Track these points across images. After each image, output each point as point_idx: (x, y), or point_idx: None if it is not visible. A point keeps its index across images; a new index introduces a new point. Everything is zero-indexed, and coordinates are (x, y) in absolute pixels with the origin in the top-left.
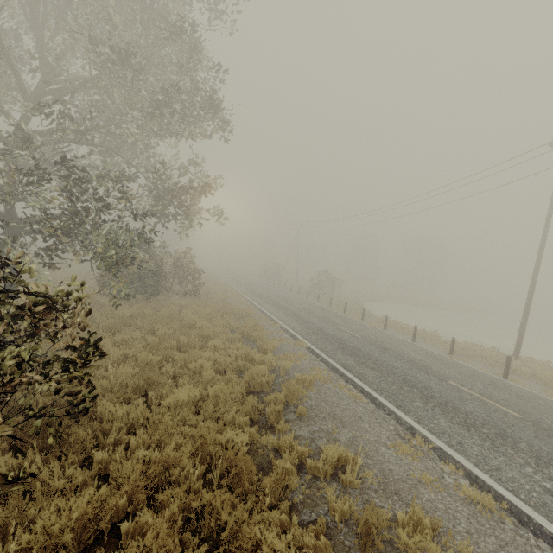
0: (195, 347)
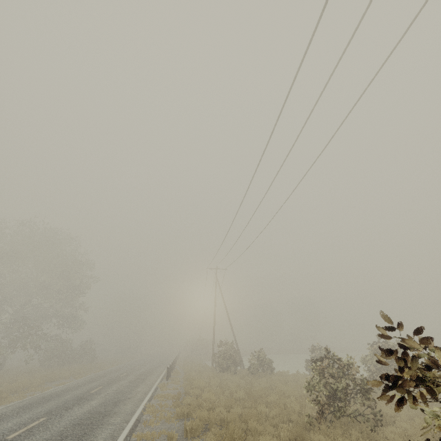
0: None
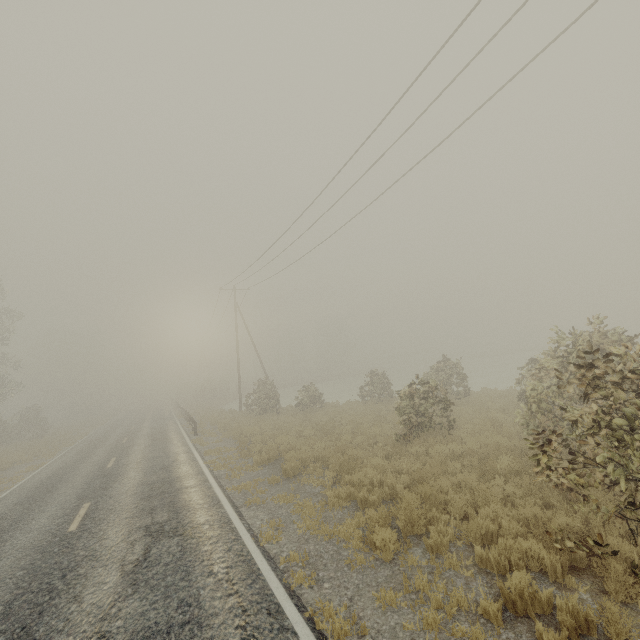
0: None
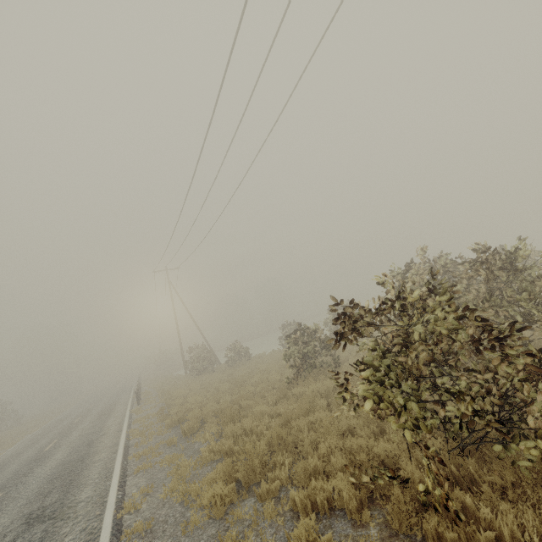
0: None
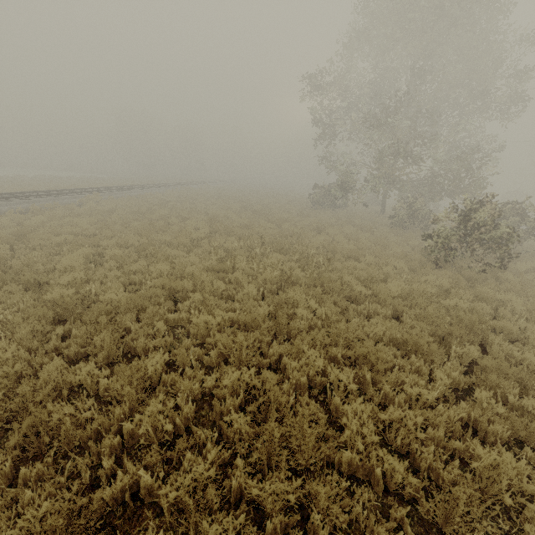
0: None
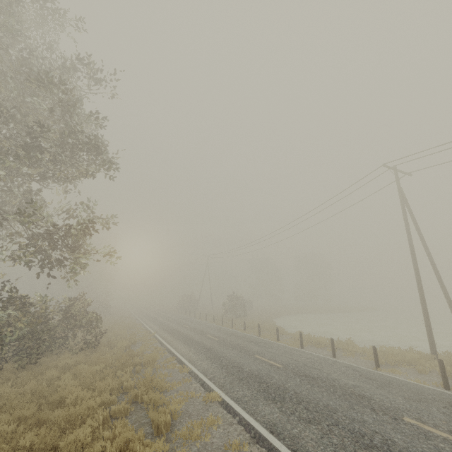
0: (46, 450)
